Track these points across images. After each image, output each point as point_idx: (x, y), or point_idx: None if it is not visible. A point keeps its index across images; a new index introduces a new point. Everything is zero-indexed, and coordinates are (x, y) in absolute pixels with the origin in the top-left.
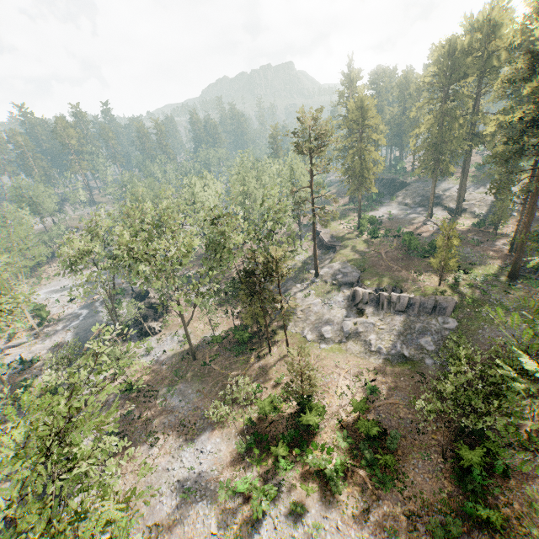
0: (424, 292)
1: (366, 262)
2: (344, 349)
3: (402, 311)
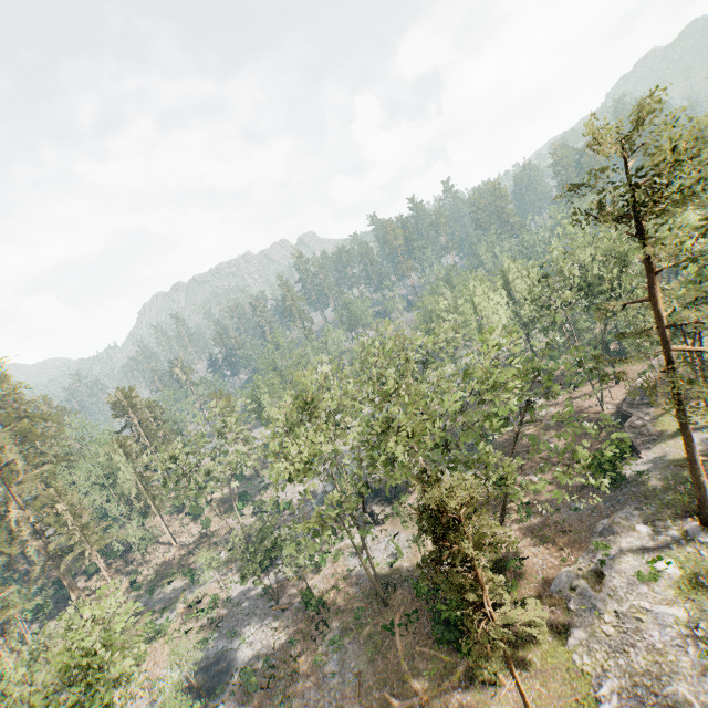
0: None
1: None
2: None
3: None
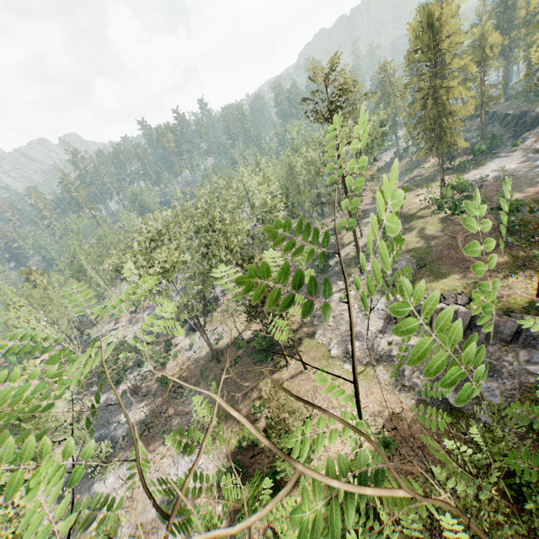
0: (505, 306)
1: (431, 253)
2: (371, 374)
3: None
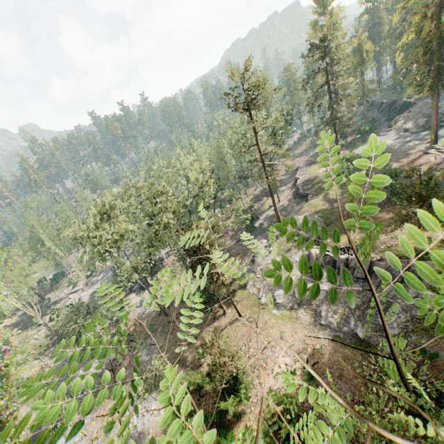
0: (395, 253)
1: (334, 213)
2: (295, 317)
3: (362, 278)
